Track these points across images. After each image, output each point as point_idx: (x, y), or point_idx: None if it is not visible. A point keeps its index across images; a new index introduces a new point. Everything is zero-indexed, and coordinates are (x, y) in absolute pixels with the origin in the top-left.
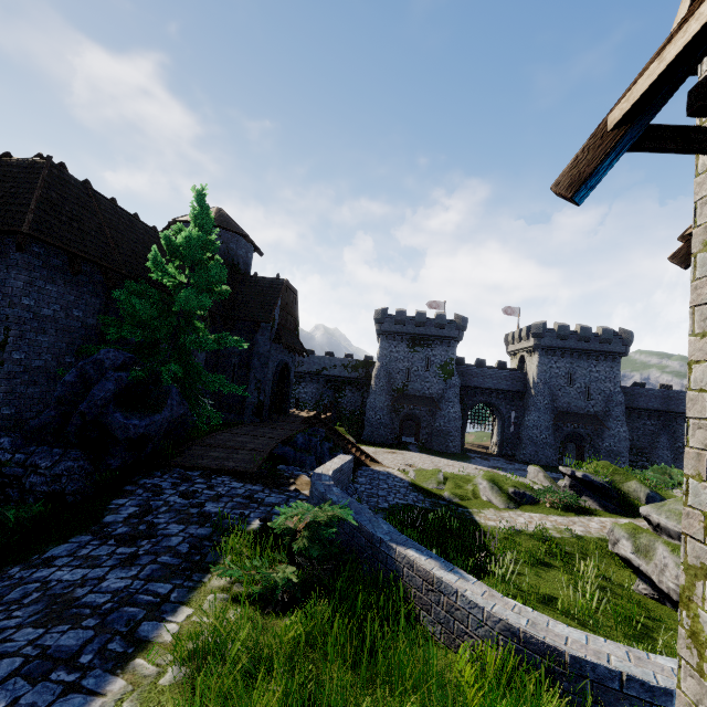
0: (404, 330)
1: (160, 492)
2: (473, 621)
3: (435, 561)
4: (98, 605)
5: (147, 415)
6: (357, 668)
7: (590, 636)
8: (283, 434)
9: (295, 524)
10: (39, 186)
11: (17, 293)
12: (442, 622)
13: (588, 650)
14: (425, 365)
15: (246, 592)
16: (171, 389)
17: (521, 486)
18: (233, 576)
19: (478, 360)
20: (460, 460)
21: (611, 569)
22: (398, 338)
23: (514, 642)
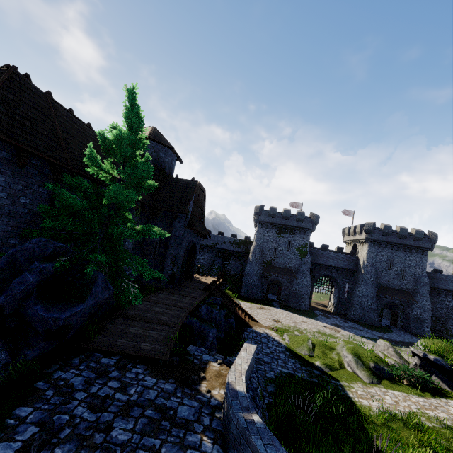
0: (275, 221)
1: (70, 396)
2: None
3: None
4: None
5: (69, 306)
6: None
7: None
8: (190, 303)
9: None
10: None
11: None
12: None
13: None
14: (288, 246)
15: None
16: (98, 276)
17: (379, 361)
18: None
19: (323, 245)
20: (310, 316)
21: None
22: (269, 226)
23: None
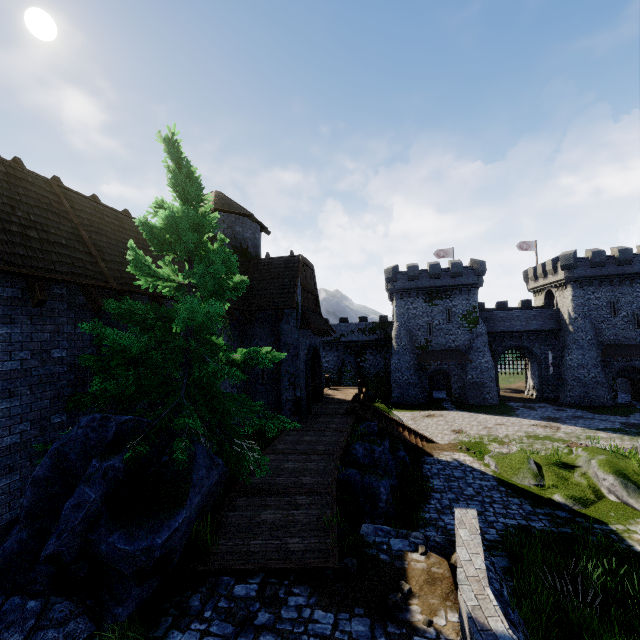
0: (419, 285)
1: None
2: None
3: None
4: None
5: (163, 520)
6: None
7: None
8: (335, 442)
9: None
10: None
11: None
12: None
13: None
14: (447, 317)
15: None
16: (195, 452)
17: None
18: None
19: (499, 303)
20: (504, 414)
21: None
22: (413, 294)
23: None
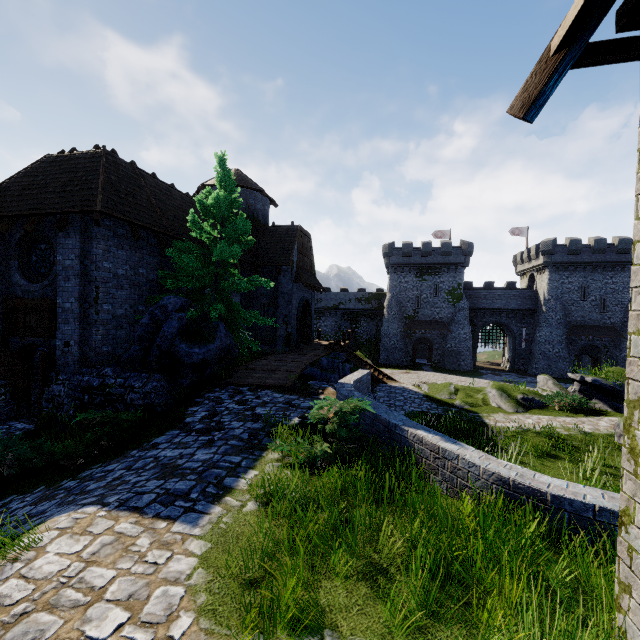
0: (412, 261)
1: (221, 401)
2: (472, 477)
3: (441, 438)
4: (195, 468)
5: (204, 345)
6: (380, 503)
7: (571, 484)
8: (310, 359)
9: (326, 415)
10: (101, 172)
11: (99, 259)
12: (447, 480)
13: (567, 491)
14: (434, 291)
15: (295, 460)
16: (219, 324)
17: (530, 393)
18: (284, 450)
19: (486, 283)
20: (472, 376)
21: (618, 460)
22: (406, 269)
23: (505, 488)
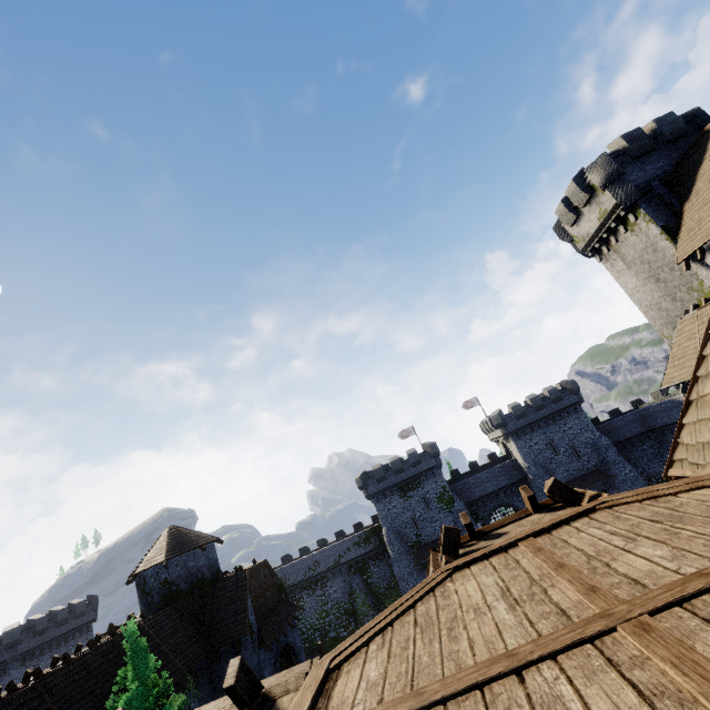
0: (389, 484)
1: None
2: None
3: None
4: None
5: None
6: None
7: None
8: None
9: None
10: None
11: None
12: None
13: None
14: (425, 505)
15: None
16: None
17: None
18: None
19: (470, 464)
20: None
21: None
22: (388, 494)
23: None
